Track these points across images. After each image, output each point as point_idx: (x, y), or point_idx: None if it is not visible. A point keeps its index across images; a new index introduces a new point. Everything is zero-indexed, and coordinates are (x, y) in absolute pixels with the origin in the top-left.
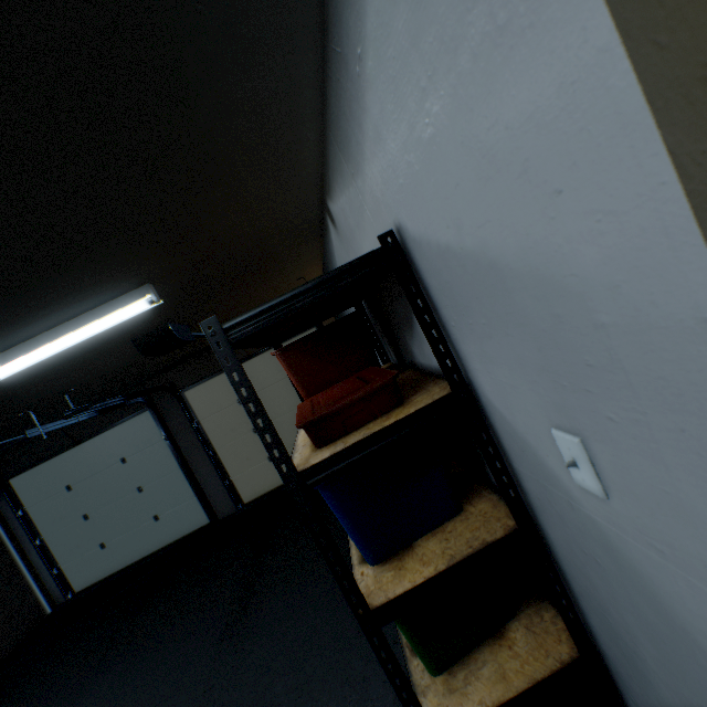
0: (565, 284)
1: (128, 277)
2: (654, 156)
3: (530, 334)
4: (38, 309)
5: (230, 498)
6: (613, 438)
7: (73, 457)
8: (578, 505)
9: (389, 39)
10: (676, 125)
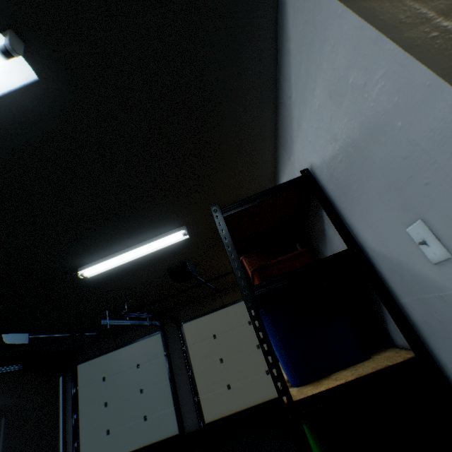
0: (380, 123)
1: (178, 218)
2: (386, 44)
3: (377, 169)
4: (138, 228)
5: (195, 415)
6: (432, 197)
7: (113, 357)
8: (444, 291)
9: (299, 80)
10: (391, 33)
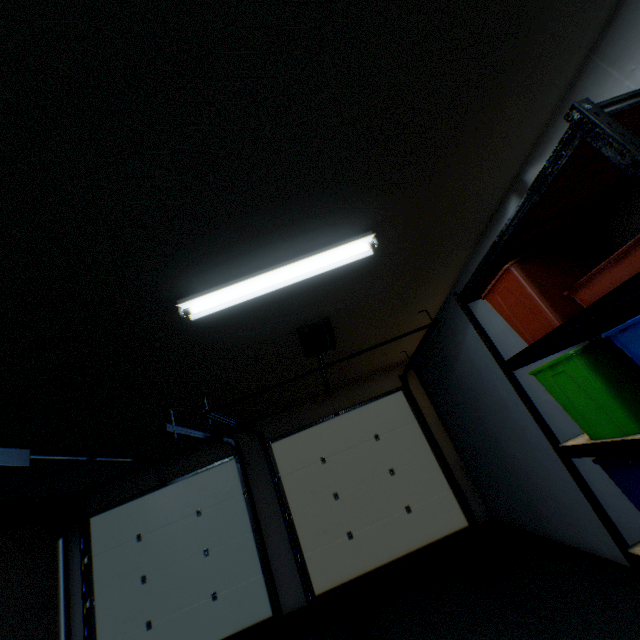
0: None
1: (371, 211)
2: None
3: None
4: (310, 218)
5: (298, 583)
6: None
7: (154, 501)
8: None
9: None
10: None
